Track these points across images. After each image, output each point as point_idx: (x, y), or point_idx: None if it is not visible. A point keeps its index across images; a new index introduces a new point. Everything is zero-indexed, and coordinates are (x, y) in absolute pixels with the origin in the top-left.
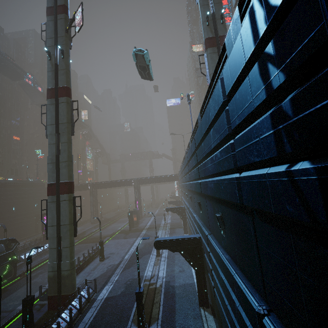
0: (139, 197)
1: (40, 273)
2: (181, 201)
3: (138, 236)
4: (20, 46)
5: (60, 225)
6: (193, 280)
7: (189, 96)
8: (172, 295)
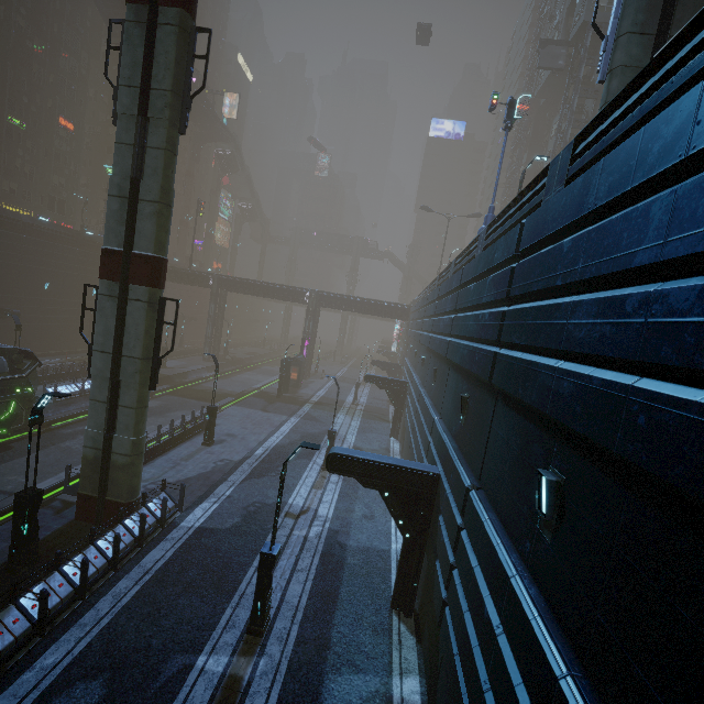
0: (312, 333)
1: (80, 433)
2: (400, 366)
3: (292, 413)
4: None
5: (120, 356)
6: (389, 544)
7: (514, 105)
8: (337, 565)
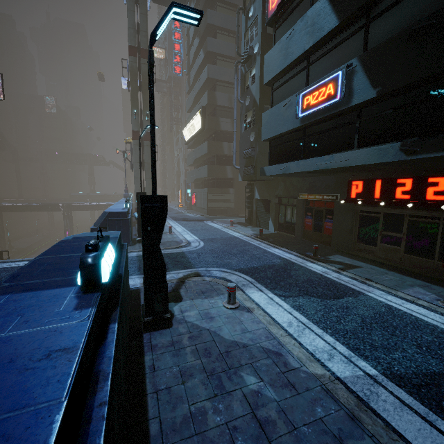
0: (70, 226)
1: None
2: None
3: None
4: None
5: None
6: None
7: (125, 153)
8: None
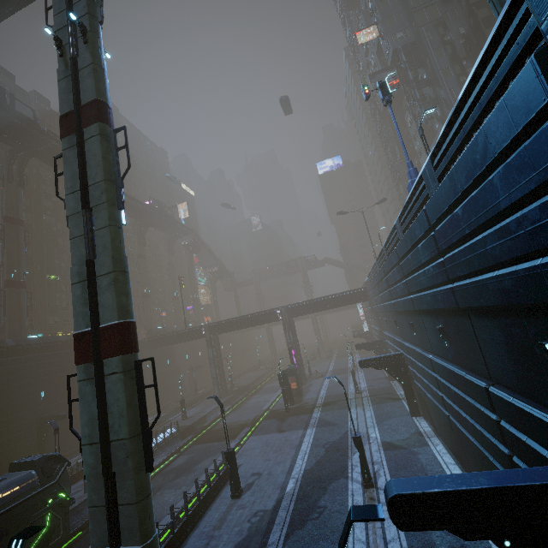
0: (294, 342)
1: None
2: (382, 341)
3: (306, 424)
4: None
5: (109, 442)
6: None
7: (384, 86)
8: None
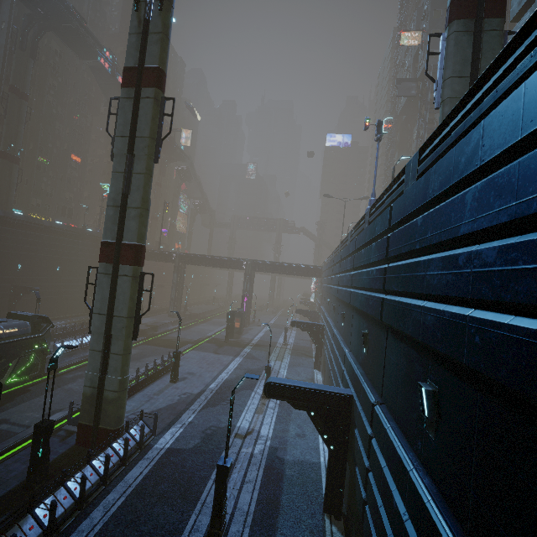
0: (249, 291)
1: (79, 377)
2: (318, 312)
3: (237, 353)
4: (100, 0)
5: (112, 316)
6: (318, 457)
7: (381, 125)
8: (278, 477)
